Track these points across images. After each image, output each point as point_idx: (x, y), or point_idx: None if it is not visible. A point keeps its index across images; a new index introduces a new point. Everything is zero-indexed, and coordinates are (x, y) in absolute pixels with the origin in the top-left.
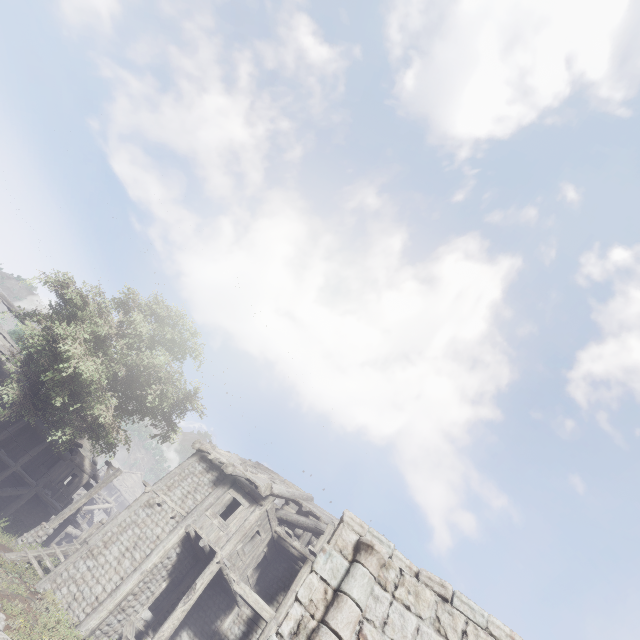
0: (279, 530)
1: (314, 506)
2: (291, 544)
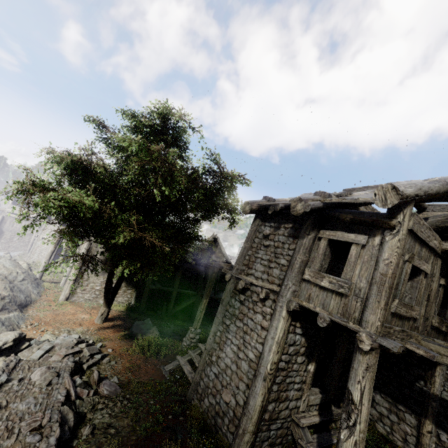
0: None
1: None
2: None
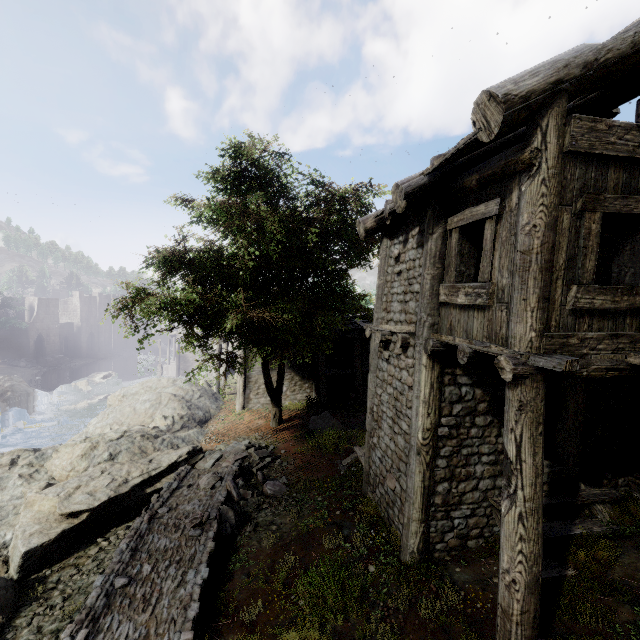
0: None
1: None
2: None
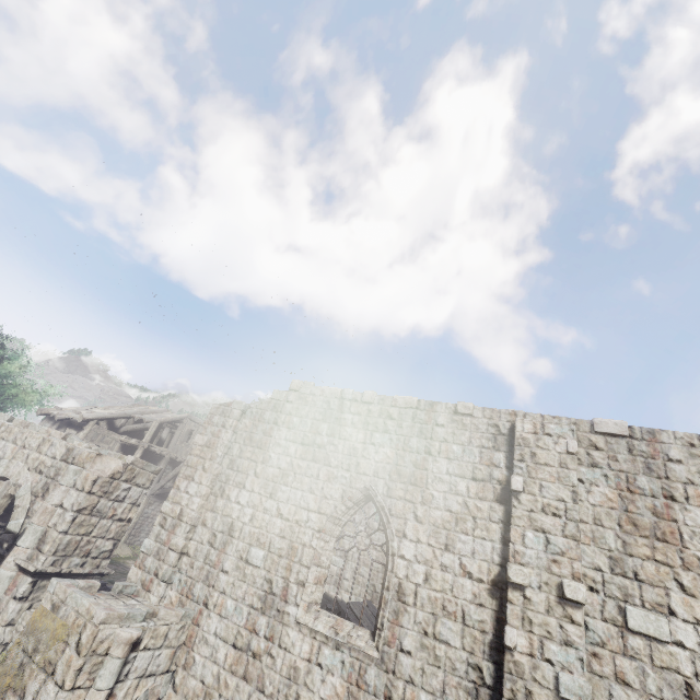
0: (122, 439)
1: (159, 415)
2: (130, 443)
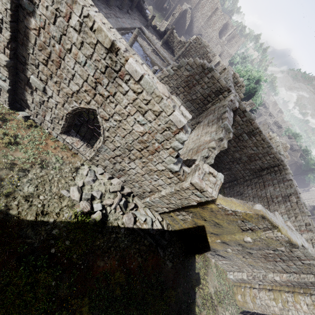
0: None
1: None
2: None
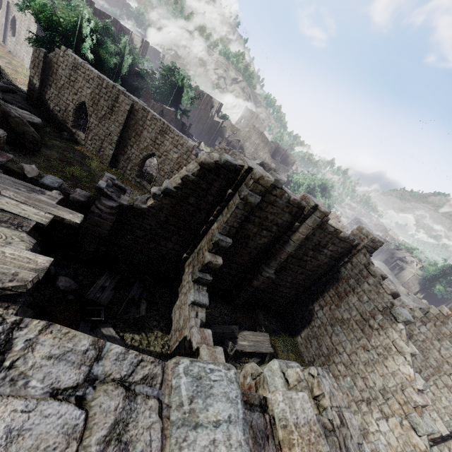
0: None
1: None
2: None
